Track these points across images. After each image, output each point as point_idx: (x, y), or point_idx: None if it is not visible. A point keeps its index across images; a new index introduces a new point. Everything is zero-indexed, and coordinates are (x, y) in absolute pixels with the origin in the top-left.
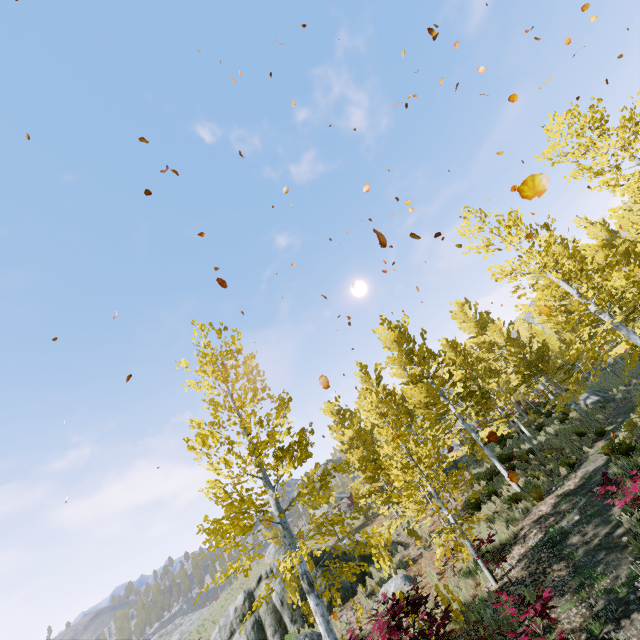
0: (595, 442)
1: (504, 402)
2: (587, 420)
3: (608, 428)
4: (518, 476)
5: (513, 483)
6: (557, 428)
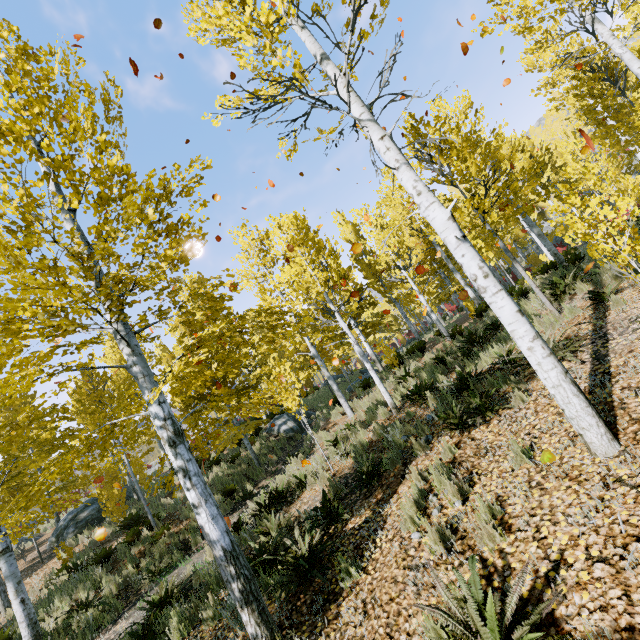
0: (233, 512)
1: (149, 437)
2: (257, 463)
3: (266, 482)
4: (83, 589)
5: (24, 634)
6: (216, 475)
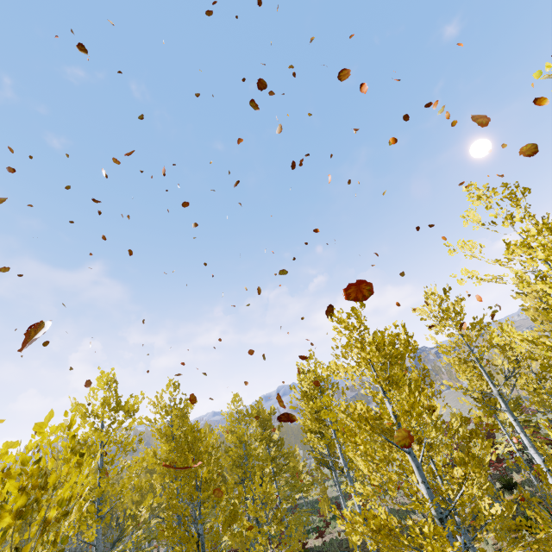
0: None
1: None
2: None
3: None
4: None
5: None
6: None
